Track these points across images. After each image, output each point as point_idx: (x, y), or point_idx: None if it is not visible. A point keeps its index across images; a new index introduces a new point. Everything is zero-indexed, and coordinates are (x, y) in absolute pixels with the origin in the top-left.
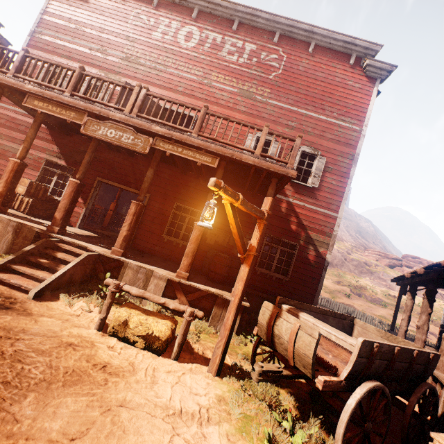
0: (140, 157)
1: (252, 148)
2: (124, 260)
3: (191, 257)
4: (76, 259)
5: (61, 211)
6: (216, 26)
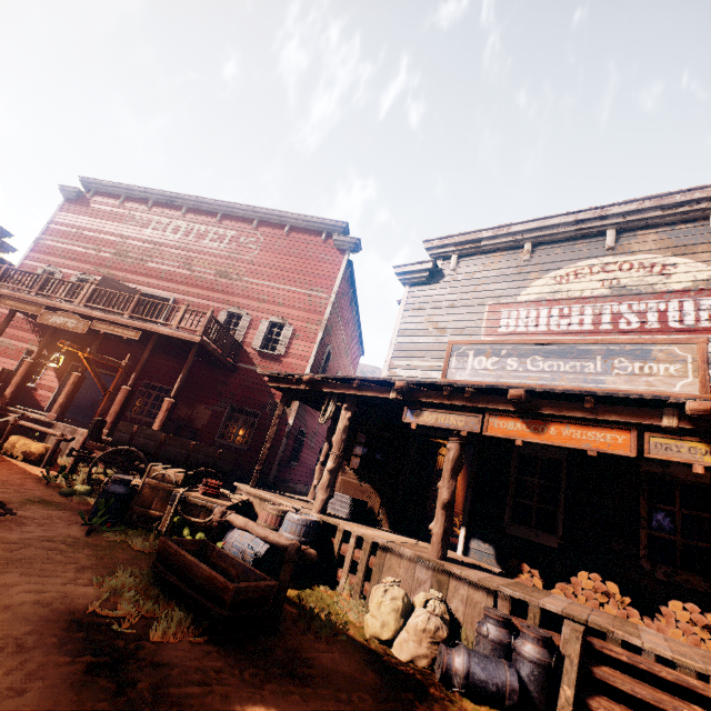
0: (116, 340)
1: (223, 322)
2: (55, 422)
3: (113, 416)
4: (8, 418)
5: (13, 387)
6: (202, 219)
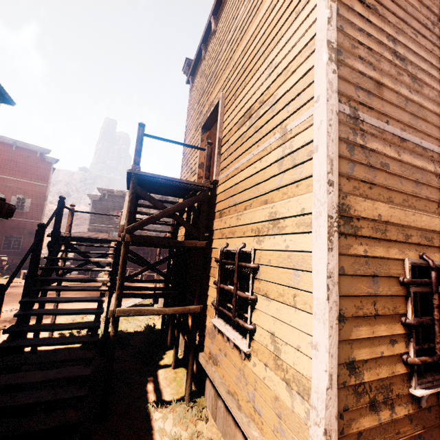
0: None
1: None
2: None
3: None
4: None
5: None
6: None
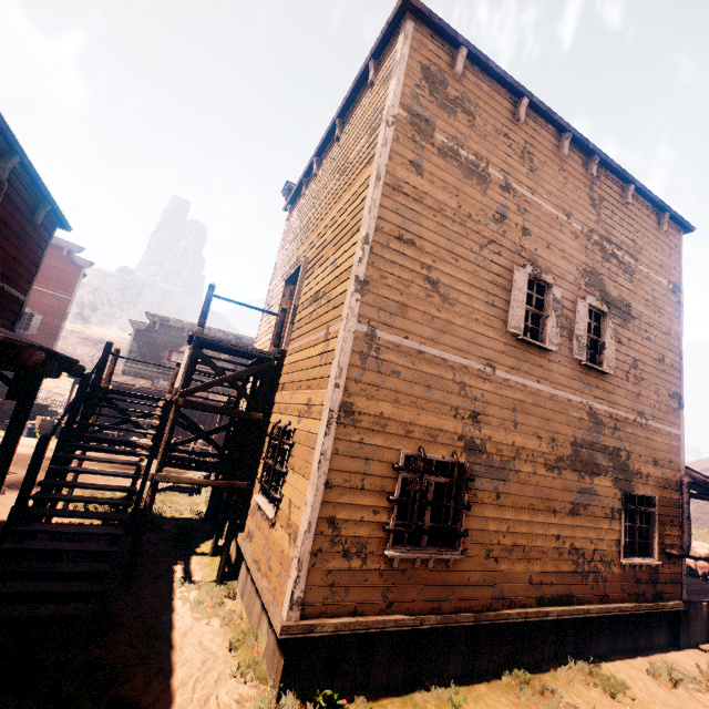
0: None
1: None
2: None
3: None
4: None
5: None
6: None
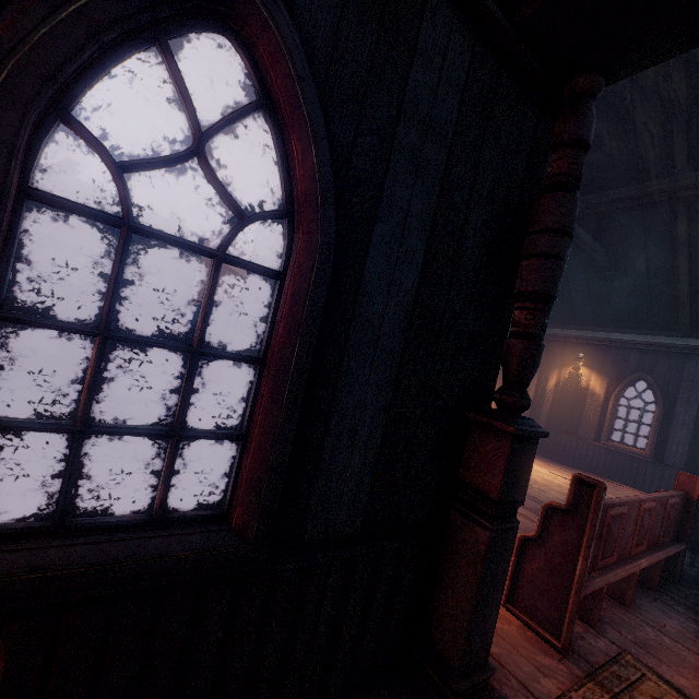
0: None
1: None
2: None
3: None
4: None
5: None
6: None
